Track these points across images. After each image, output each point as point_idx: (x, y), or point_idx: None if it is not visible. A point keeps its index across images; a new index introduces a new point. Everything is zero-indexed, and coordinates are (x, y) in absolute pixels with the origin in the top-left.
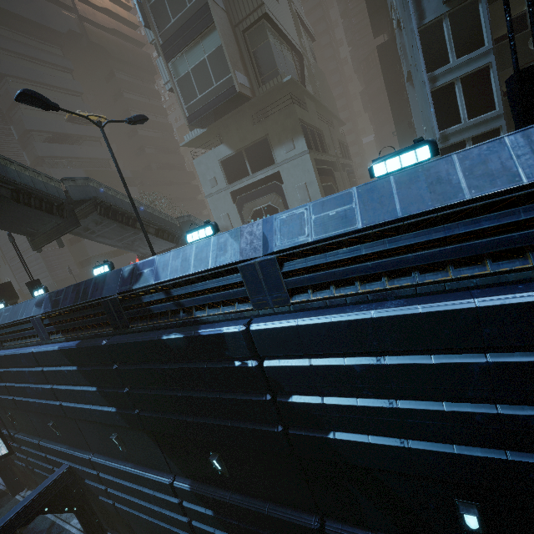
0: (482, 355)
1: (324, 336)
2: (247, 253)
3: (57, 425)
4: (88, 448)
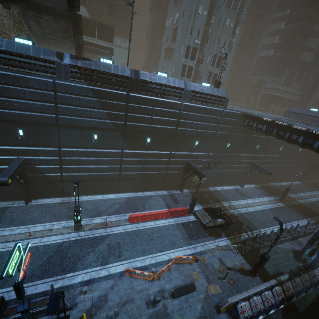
0: (210, 115)
1: (195, 108)
2: (185, 87)
3: (27, 131)
4: (57, 145)
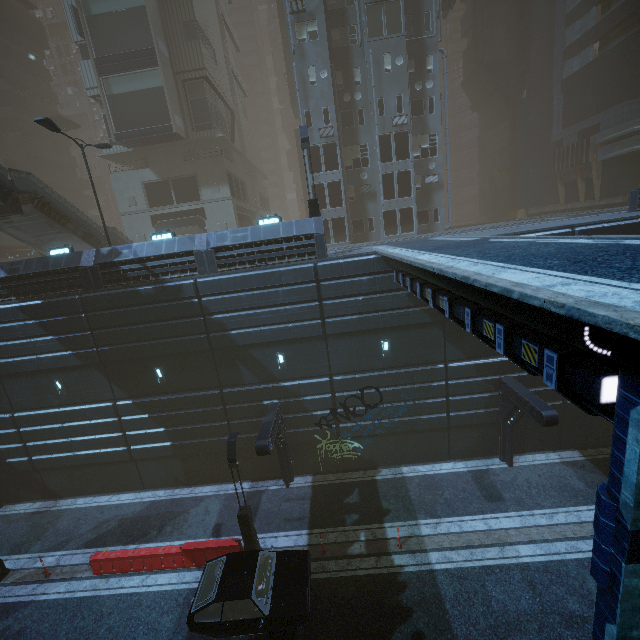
0: (283, 288)
1: (232, 283)
2: (198, 247)
3: None
4: (9, 408)
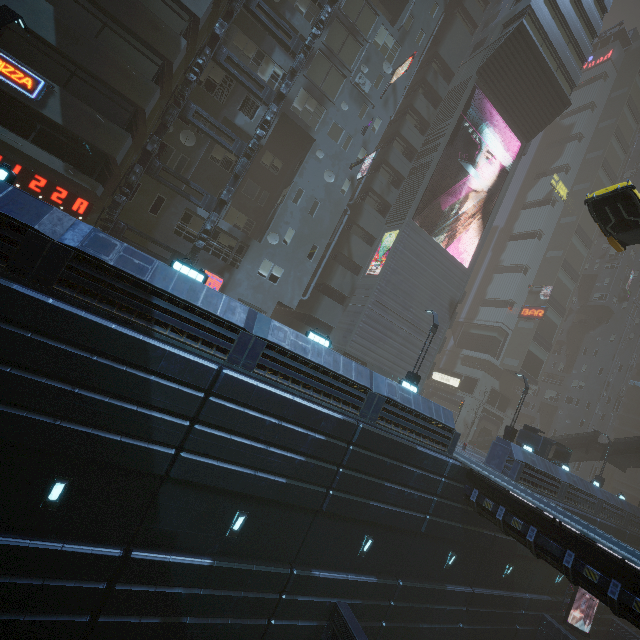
0: None
1: None
2: None
3: None
4: None
